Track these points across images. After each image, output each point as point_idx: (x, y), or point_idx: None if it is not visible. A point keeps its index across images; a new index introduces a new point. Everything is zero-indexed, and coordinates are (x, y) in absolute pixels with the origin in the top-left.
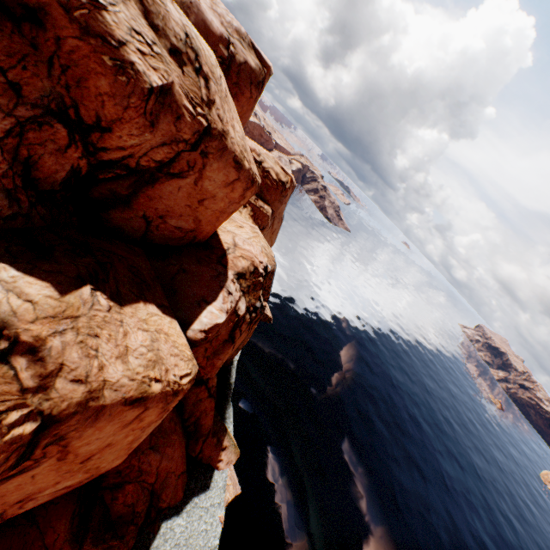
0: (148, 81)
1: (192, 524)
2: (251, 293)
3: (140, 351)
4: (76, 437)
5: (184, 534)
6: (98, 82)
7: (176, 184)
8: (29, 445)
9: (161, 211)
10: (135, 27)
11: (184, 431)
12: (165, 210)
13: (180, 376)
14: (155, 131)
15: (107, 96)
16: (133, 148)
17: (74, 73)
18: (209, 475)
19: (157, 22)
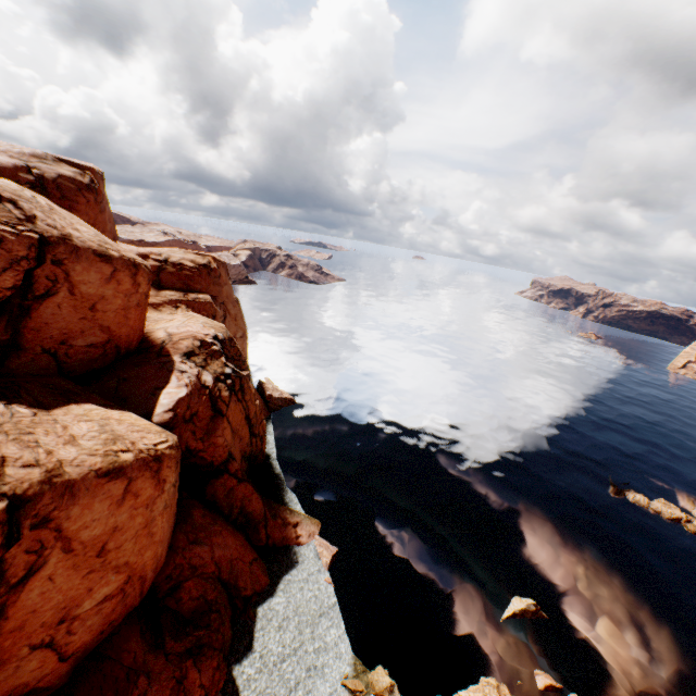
0: None
1: (294, 597)
2: (212, 364)
3: (91, 436)
4: (64, 519)
5: (289, 608)
6: None
7: (53, 304)
8: (11, 525)
9: (59, 337)
10: None
11: (234, 526)
12: (62, 334)
13: (153, 445)
14: None
15: None
16: None
17: None
18: (292, 554)
19: None
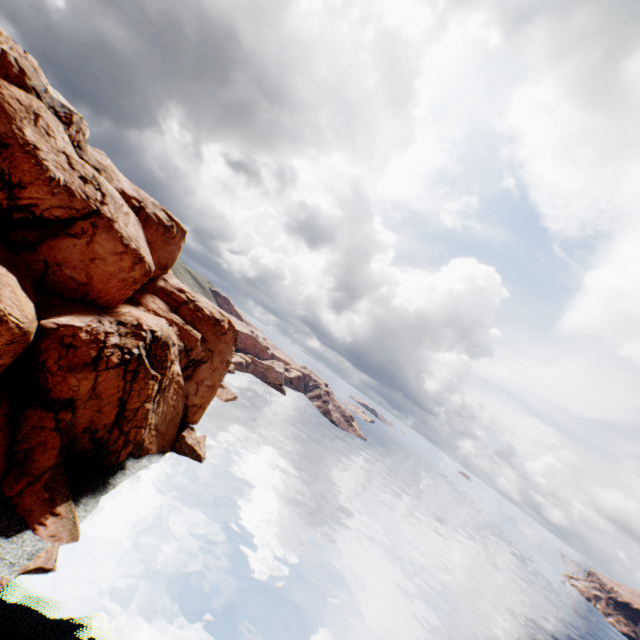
0: (54, 173)
1: None
2: (129, 339)
3: None
4: None
5: None
6: (25, 166)
7: (73, 242)
8: None
9: (60, 260)
10: (58, 162)
11: (8, 455)
12: (63, 259)
13: (10, 313)
14: (55, 196)
15: (28, 172)
16: (39, 200)
17: (15, 164)
18: (17, 528)
19: (76, 167)
